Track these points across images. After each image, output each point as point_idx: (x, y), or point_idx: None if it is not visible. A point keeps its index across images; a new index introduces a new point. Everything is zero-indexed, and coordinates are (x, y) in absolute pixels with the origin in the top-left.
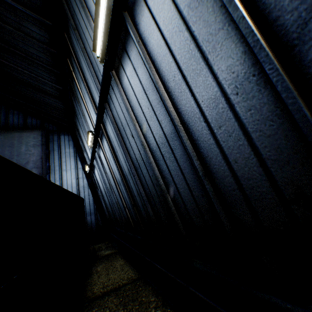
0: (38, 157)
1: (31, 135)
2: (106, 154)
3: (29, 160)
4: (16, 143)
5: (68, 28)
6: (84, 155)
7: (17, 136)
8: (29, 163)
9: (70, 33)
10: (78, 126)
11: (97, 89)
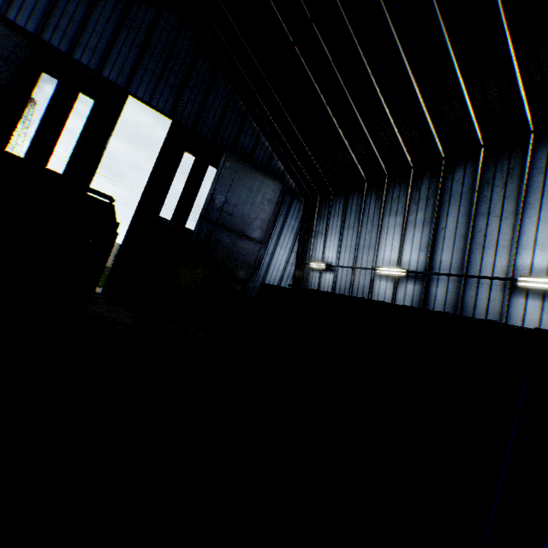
0: (267, 217)
1: (272, 186)
2: (397, 292)
3: (258, 216)
4: (255, 187)
5: (455, 165)
6: (305, 238)
7: (259, 180)
8: (256, 219)
9: (457, 174)
10: (335, 211)
11: (455, 253)
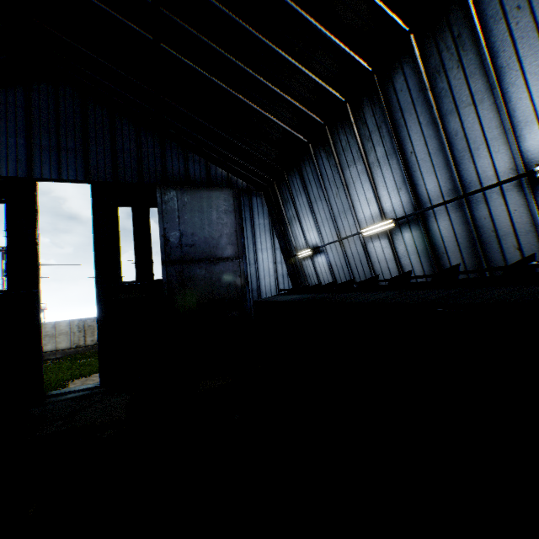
0: (232, 229)
1: (221, 196)
2: (396, 248)
3: (222, 232)
4: (204, 206)
5: (390, 73)
6: (282, 230)
7: (205, 197)
8: (221, 237)
9: (397, 83)
10: (295, 190)
11: (440, 174)
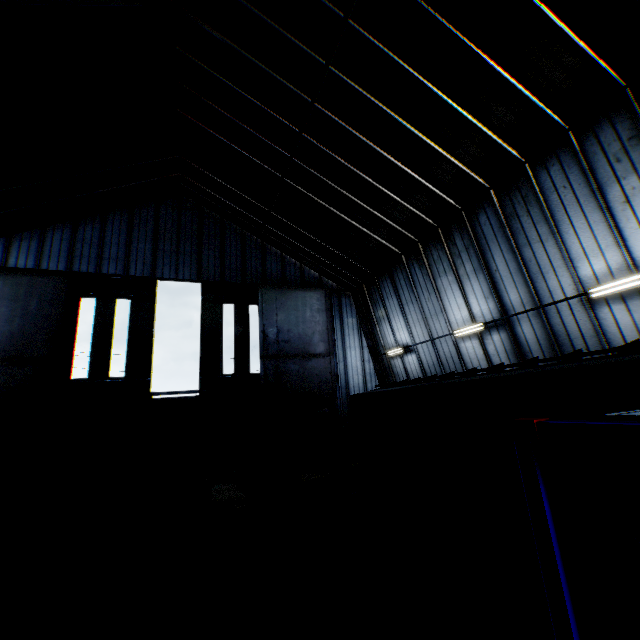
0: (323, 327)
1: (314, 296)
2: (486, 347)
3: (314, 330)
4: (299, 305)
5: (475, 211)
6: (370, 329)
7: (300, 296)
8: (314, 334)
9: (481, 219)
10: (386, 292)
11: (520, 289)
